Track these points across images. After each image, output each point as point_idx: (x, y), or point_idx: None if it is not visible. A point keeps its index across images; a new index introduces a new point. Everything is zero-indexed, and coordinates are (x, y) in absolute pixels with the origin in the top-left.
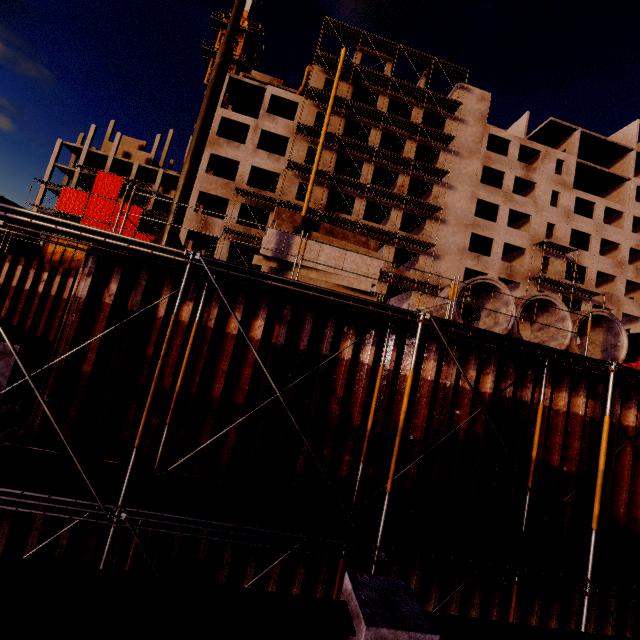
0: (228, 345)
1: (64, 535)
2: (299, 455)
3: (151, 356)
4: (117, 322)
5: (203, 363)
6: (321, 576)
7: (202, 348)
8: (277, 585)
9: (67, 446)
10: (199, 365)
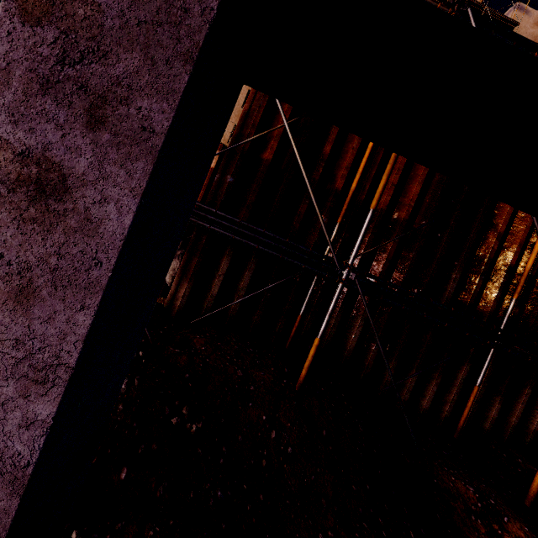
0: (401, 157)
1: (233, 307)
2: (450, 281)
3: (327, 155)
4: (296, 116)
5: (375, 171)
6: (449, 397)
7: (376, 156)
8: (409, 395)
9: (311, 192)
10: (371, 173)
